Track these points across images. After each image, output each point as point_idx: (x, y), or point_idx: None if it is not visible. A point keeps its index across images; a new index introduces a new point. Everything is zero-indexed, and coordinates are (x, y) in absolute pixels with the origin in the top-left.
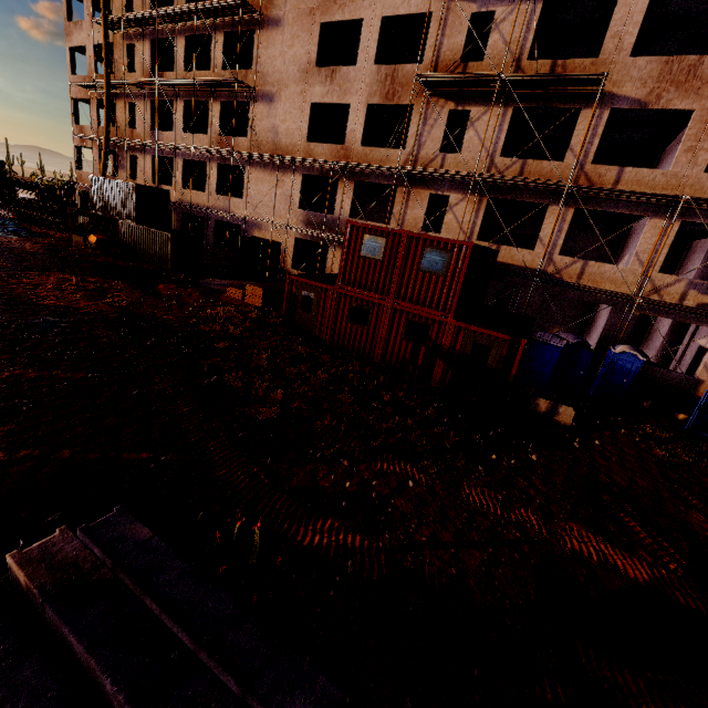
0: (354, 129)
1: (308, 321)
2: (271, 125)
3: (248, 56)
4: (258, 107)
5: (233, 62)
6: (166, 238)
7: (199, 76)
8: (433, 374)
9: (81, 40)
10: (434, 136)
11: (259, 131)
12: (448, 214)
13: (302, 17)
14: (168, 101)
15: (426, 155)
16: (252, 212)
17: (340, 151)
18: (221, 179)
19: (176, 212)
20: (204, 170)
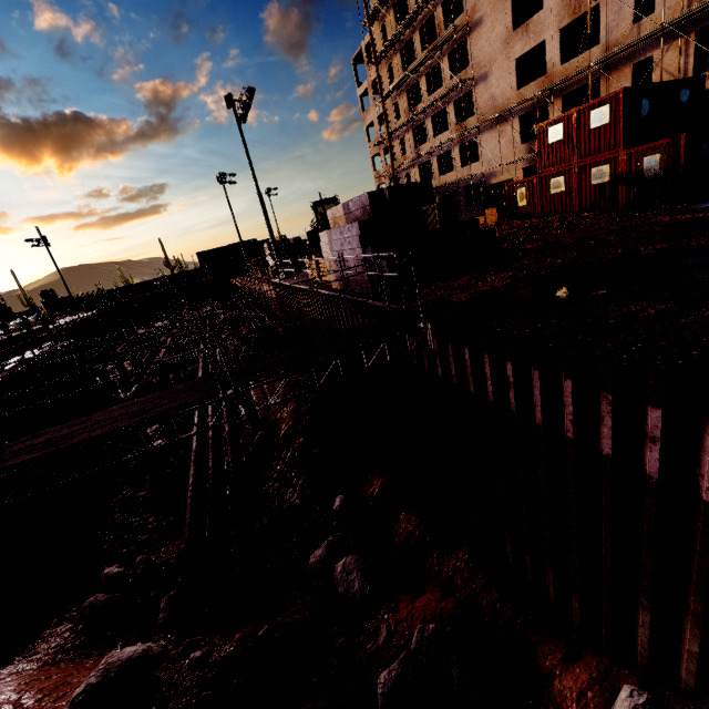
0: (552, 57)
1: (524, 208)
2: (489, 96)
3: (466, 57)
4: (478, 89)
5: (457, 69)
6: (434, 208)
7: (437, 95)
8: (619, 199)
9: (370, 119)
10: (624, 15)
11: (481, 105)
12: (655, 71)
13: (496, 4)
14: (421, 124)
15: (620, 35)
16: (487, 167)
17: (544, 81)
18: (463, 156)
19: (438, 196)
20: (452, 159)
